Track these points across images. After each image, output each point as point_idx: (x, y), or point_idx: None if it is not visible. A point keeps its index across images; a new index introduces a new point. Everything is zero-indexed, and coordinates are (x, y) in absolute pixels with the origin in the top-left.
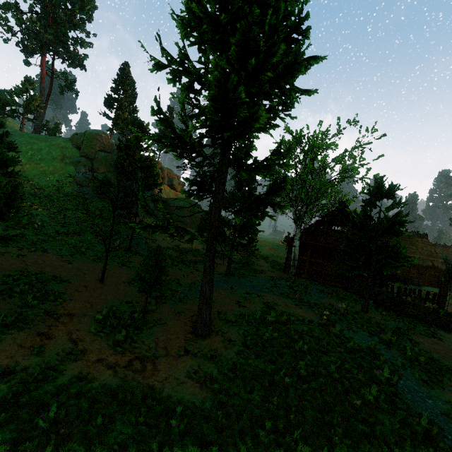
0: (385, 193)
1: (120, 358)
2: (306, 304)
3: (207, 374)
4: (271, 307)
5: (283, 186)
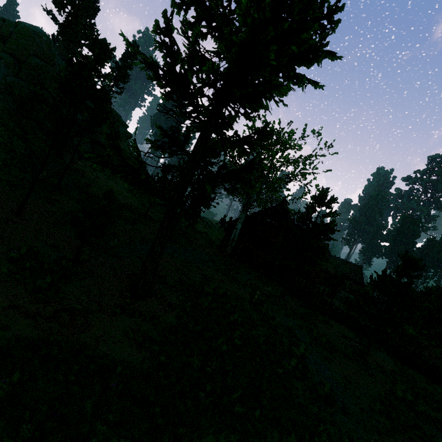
0: (326, 202)
1: (42, 307)
2: (238, 282)
3: (145, 335)
4: (209, 279)
5: (257, 168)
